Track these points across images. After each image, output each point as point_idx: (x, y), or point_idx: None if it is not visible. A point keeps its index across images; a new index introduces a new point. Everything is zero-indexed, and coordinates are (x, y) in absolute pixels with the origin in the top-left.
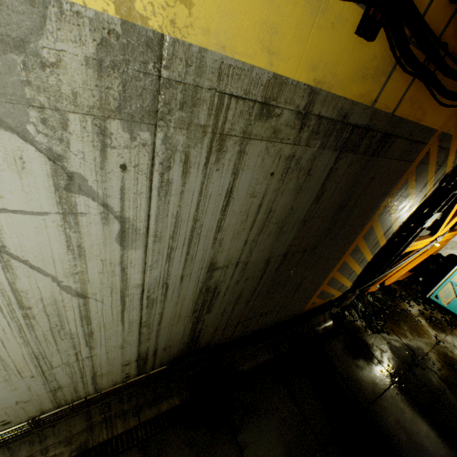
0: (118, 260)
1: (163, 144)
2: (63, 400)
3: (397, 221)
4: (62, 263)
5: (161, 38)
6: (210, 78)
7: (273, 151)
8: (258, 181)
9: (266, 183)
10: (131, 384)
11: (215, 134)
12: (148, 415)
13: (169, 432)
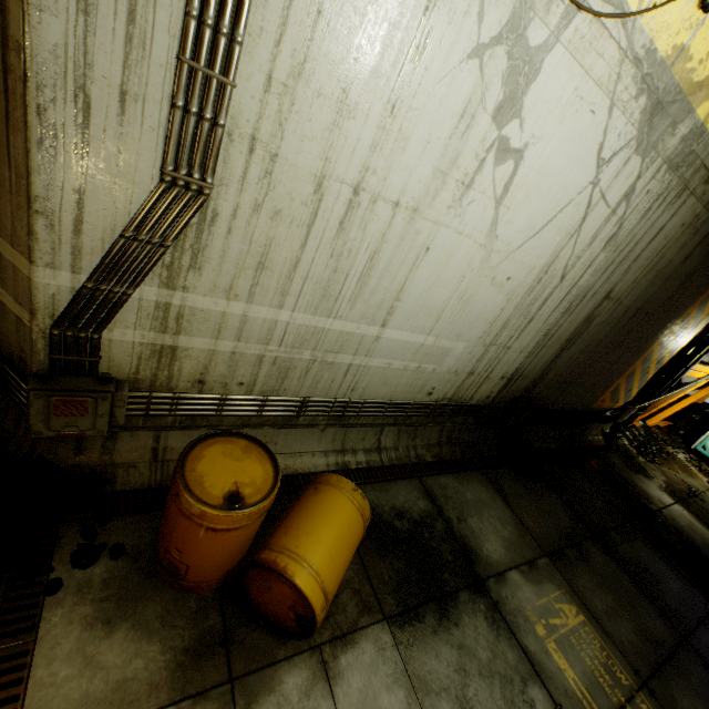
0: (594, 257)
1: (666, 184)
2: (457, 393)
3: (704, 320)
4: (582, 245)
5: (705, 132)
6: (704, 154)
7: (694, 207)
8: (674, 227)
9: (676, 231)
10: (482, 409)
11: (684, 186)
12: (476, 454)
13: (499, 470)
